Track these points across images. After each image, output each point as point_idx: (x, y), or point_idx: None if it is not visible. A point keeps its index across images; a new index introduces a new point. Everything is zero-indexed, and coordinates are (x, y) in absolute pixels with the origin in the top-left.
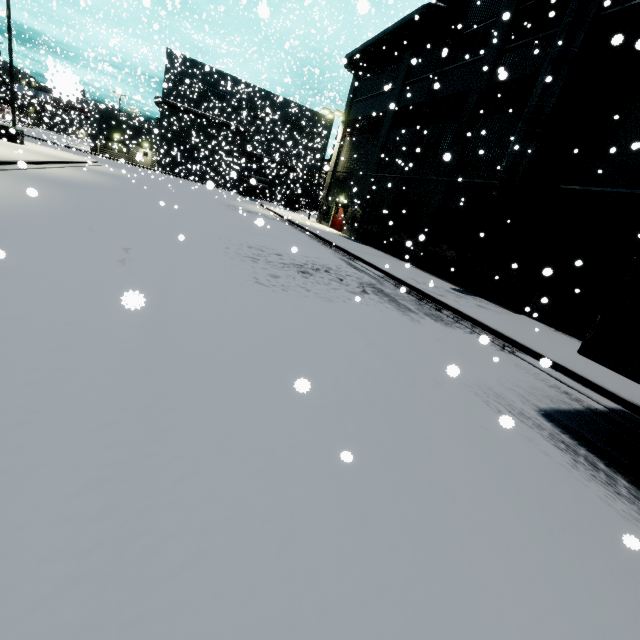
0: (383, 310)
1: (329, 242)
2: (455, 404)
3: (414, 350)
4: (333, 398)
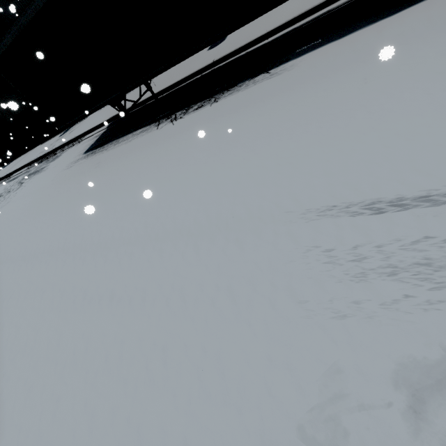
0: (32, 181)
1: None
2: (57, 179)
3: (45, 180)
4: (21, 216)
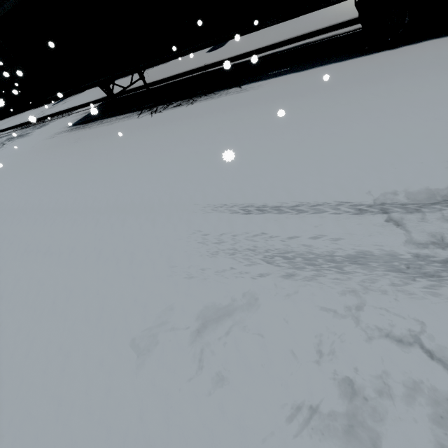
0: (14, 143)
1: None
2: (37, 147)
3: (26, 145)
4: None
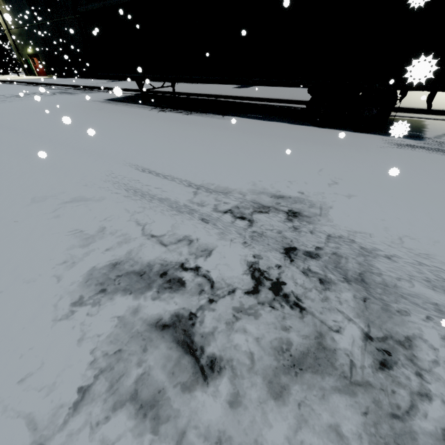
0: (61, 96)
1: (36, 83)
2: (74, 103)
3: (68, 100)
4: (32, 110)
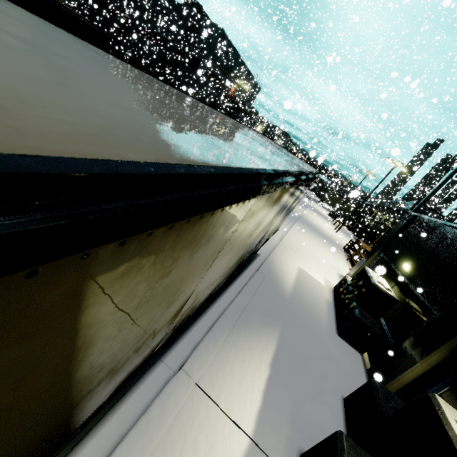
0: None
1: None
2: None
3: None
4: None
